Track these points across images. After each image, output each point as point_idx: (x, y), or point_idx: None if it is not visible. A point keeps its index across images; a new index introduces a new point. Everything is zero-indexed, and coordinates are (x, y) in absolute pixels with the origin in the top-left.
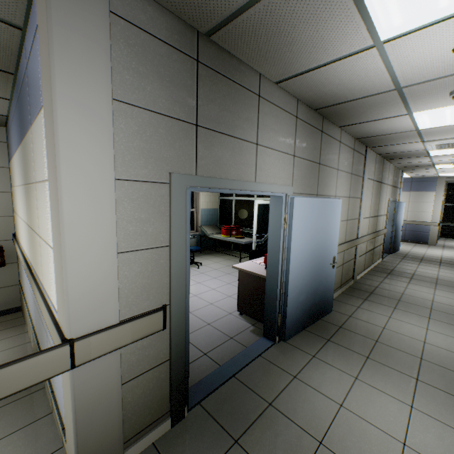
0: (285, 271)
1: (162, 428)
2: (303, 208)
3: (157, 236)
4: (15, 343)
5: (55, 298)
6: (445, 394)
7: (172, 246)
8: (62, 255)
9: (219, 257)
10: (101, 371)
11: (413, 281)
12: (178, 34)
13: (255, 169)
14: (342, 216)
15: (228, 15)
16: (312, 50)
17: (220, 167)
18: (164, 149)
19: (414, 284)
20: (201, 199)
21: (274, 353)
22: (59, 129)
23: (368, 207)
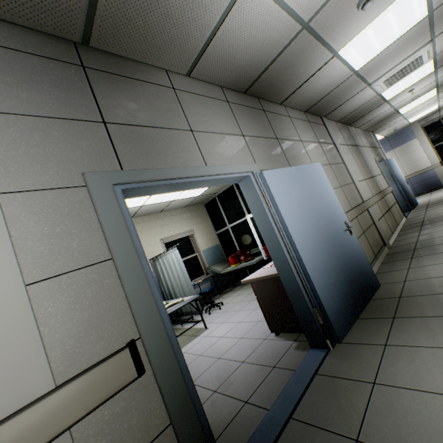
0: (294, 254)
1: None
2: (279, 179)
3: (89, 250)
4: None
5: None
6: None
7: (115, 257)
8: None
9: (239, 290)
10: None
11: None
12: (49, 47)
13: (200, 154)
14: (332, 183)
15: (87, 6)
16: (194, 15)
17: (154, 159)
18: (66, 151)
19: None
20: (199, 241)
21: (333, 363)
22: None
23: (357, 170)
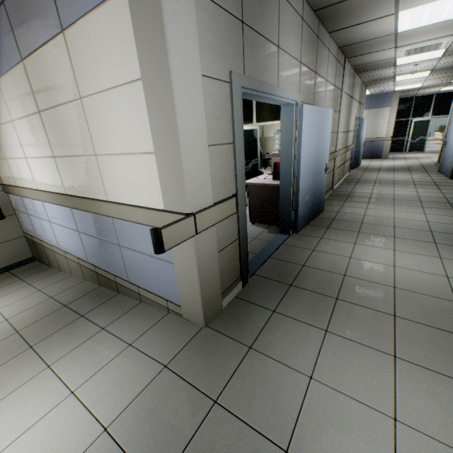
0: (296, 175)
1: (238, 288)
2: (309, 116)
3: (226, 134)
4: (57, 279)
5: (145, 199)
6: (413, 241)
7: (236, 143)
8: (180, 142)
9: None
10: (207, 240)
11: (376, 184)
12: None
13: (277, 74)
14: None
15: None
16: None
17: (258, 70)
18: (224, 46)
19: (378, 186)
20: None
21: (292, 241)
22: (167, 18)
23: (343, 122)
